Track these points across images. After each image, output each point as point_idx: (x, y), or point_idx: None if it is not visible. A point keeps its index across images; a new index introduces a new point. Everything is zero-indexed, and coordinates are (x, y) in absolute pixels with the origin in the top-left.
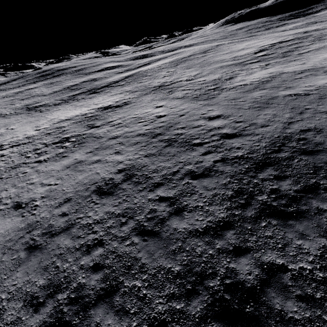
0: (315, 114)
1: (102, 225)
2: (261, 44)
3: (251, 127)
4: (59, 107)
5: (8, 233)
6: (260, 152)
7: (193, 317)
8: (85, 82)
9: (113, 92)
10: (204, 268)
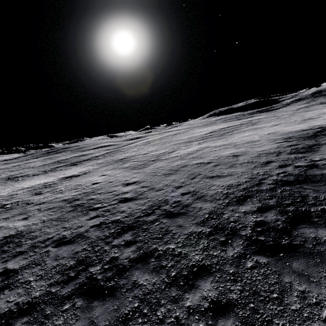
0: (202, 178)
1: None
2: (216, 128)
3: (149, 191)
4: (35, 177)
5: None
6: (135, 215)
7: None
8: (75, 156)
9: (87, 164)
10: None
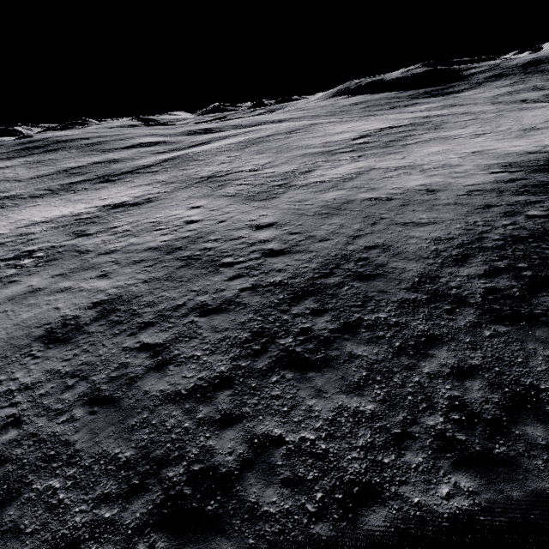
0: (389, 225)
1: (33, 391)
2: (367, 127)
3: (307, 241)
4: (39, 201)
5: None
6: (305, 276)
7: (126, 528)
8: (98, 163)
9: (137, 181)
10: (169, 450)
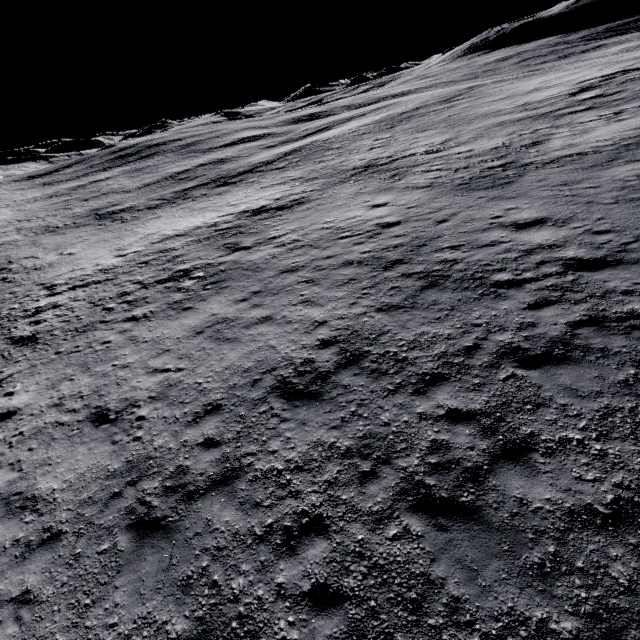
0: None
1: (312, 475)
2: (578, 77)
3: None
4: (158, 212)
5: (85, 482)
6: None
7: None
8: (204, 165)
9: (264, 181)
10: None
